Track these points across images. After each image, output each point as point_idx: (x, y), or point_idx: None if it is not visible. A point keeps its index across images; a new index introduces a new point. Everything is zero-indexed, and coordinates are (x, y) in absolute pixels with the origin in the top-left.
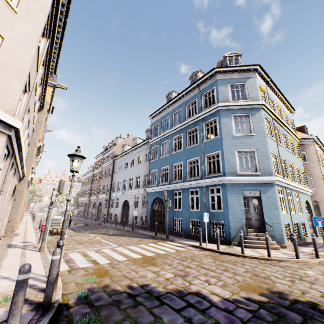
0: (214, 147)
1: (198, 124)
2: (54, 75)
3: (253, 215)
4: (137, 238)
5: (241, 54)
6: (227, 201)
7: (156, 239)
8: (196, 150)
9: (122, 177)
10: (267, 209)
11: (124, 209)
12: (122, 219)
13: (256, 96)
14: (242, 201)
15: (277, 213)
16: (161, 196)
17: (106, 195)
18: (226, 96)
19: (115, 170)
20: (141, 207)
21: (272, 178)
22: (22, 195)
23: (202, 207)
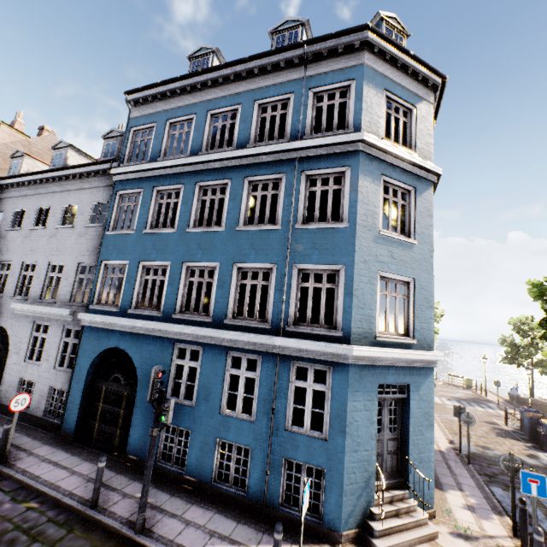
0: (329, 250)
1: (287, 170)
2: None
3: (386, 444)
4: None
5: (409, 34)
6: (345, 415)
7: (95, 539)
8: (268, 243)
9: None
10: (416, 430)
11: None
12: None
13: (428, 151)
14: (375, 413)
15: (430, 438)
16: (131, 349)
17: None
18: (377, 122)
19: None
20: (52, 363)
21: (436, 357)
22: None
23: (263, 413)
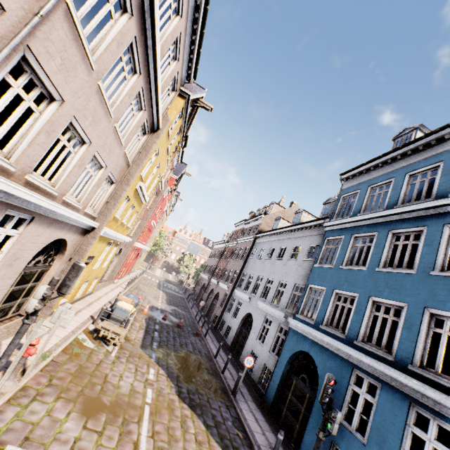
0: None
1: None
2: (193, 80)
3: None
4: (222, 449)
5: None
6: None
7: None
8: None
9: (257, 270)
10: None
11: (243, 327)
12: (234, 342)
13: None
14: None
15: None
16: (317, 357)
17: (227, 286)
18: None
19: (252, 253)
20: (269, 347)
21: None
22: (82, 255)
23: None
